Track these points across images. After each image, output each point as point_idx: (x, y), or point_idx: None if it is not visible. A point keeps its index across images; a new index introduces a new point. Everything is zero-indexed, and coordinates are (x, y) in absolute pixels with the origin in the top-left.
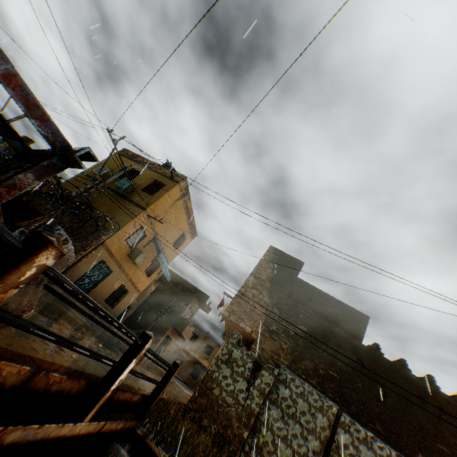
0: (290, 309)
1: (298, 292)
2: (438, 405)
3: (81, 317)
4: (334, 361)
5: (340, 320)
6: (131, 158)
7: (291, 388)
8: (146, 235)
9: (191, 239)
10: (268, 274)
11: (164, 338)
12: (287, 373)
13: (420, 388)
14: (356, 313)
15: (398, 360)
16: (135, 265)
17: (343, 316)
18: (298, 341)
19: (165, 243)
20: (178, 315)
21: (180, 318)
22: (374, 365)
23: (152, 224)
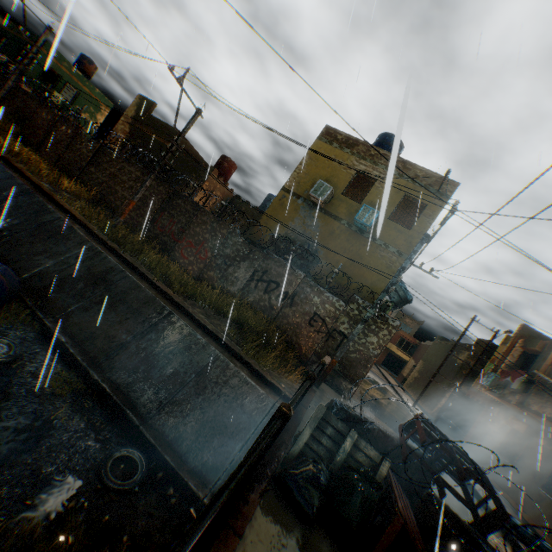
0: None
1: None
2: None
3: (382, 424)
4: None
5: None
6: (347, 147)
7: None
8: None
9: None
10: None
11: None
12: None
13: None
14: None
15: None
16: None
17: None
18: None
19: None
20: None
21: None
22: None
23: None
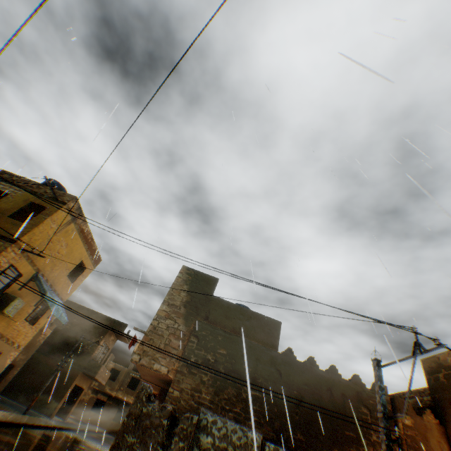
0: (209, 333)
1: (215, 312)
2: (342, 393)
3: None
4: (255, 379)
5: (257, 332)
6: None
7: (213, 433)
8: (23, 273)
9: (94, 266)
10: (182, 298)
11: (73, 389)
12: (208, 416)
13: (328, 380)
14: (270, 321)
15: (308, 359)
16: (8, 316)
17: (259, 327)
18: (219, 368)
19: (55, 278)
20: (89, 356)
21: (91, 359)
22: (290, 371)
23: (31, 259)
